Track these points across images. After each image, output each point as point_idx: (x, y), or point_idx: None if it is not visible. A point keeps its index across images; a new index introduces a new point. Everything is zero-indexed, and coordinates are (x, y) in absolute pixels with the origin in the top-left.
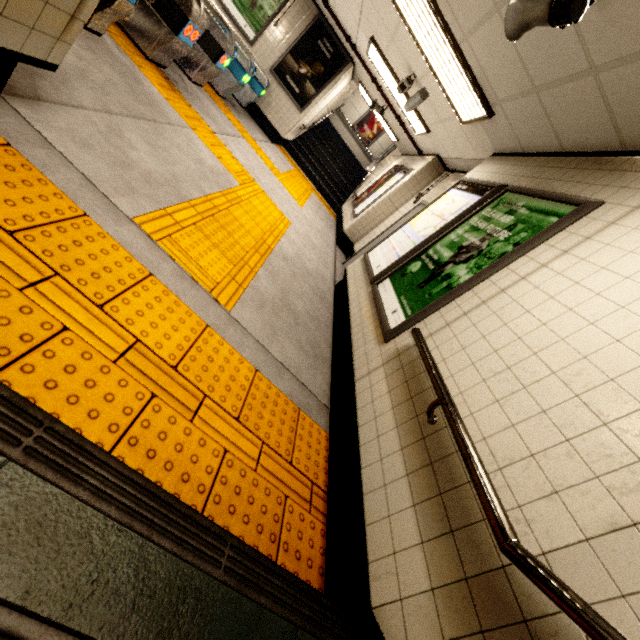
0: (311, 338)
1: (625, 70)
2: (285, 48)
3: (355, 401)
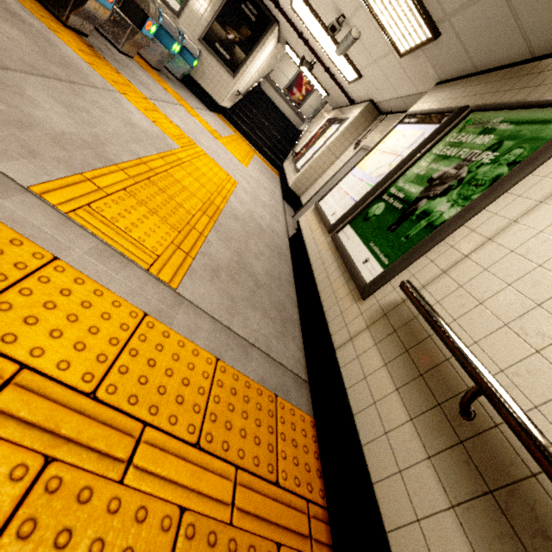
0: (275, 300)
1: None
2: (211, 16)
3: (341, 376)
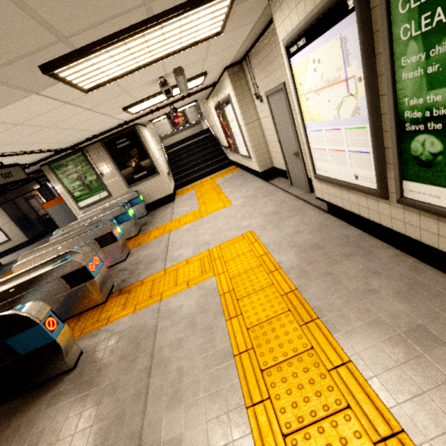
0: None
1: None
2: (117, 173)
3: None
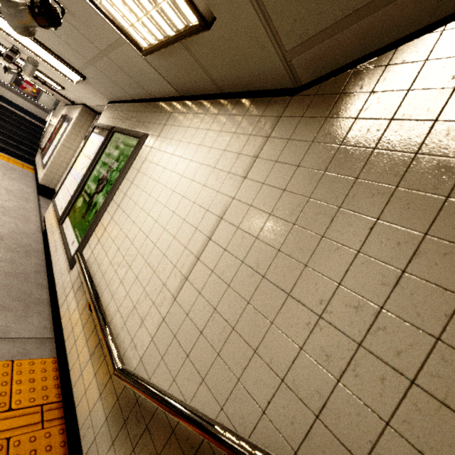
0: (18, 293)
1: (115, 54)
2: None
3: (61, 324)
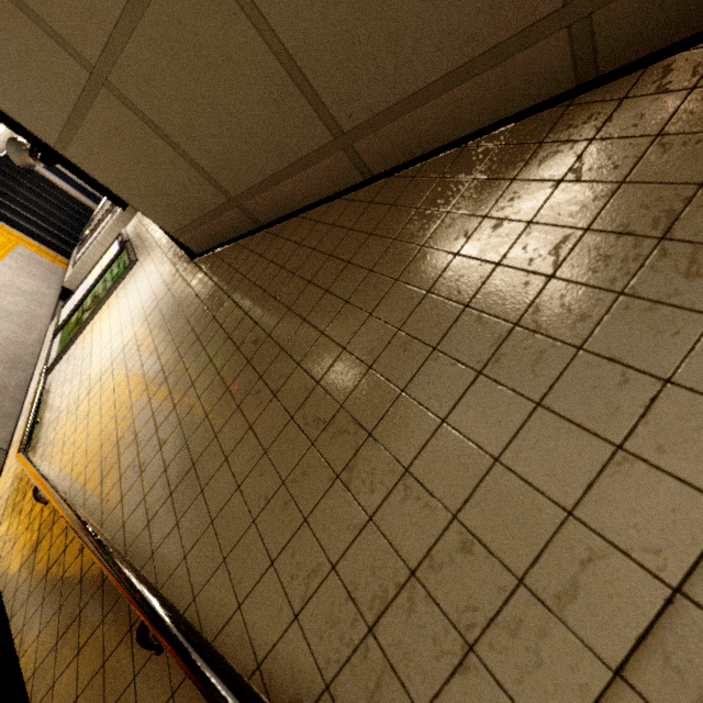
0: None
1: None
2: None
3: (14, 434)
